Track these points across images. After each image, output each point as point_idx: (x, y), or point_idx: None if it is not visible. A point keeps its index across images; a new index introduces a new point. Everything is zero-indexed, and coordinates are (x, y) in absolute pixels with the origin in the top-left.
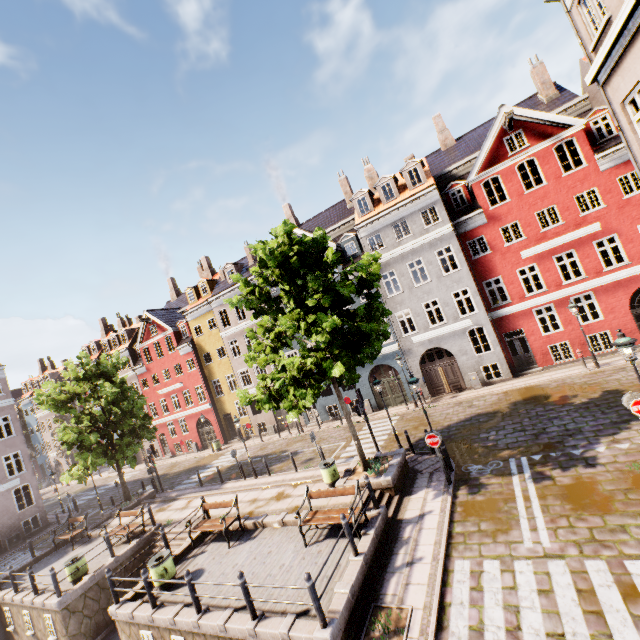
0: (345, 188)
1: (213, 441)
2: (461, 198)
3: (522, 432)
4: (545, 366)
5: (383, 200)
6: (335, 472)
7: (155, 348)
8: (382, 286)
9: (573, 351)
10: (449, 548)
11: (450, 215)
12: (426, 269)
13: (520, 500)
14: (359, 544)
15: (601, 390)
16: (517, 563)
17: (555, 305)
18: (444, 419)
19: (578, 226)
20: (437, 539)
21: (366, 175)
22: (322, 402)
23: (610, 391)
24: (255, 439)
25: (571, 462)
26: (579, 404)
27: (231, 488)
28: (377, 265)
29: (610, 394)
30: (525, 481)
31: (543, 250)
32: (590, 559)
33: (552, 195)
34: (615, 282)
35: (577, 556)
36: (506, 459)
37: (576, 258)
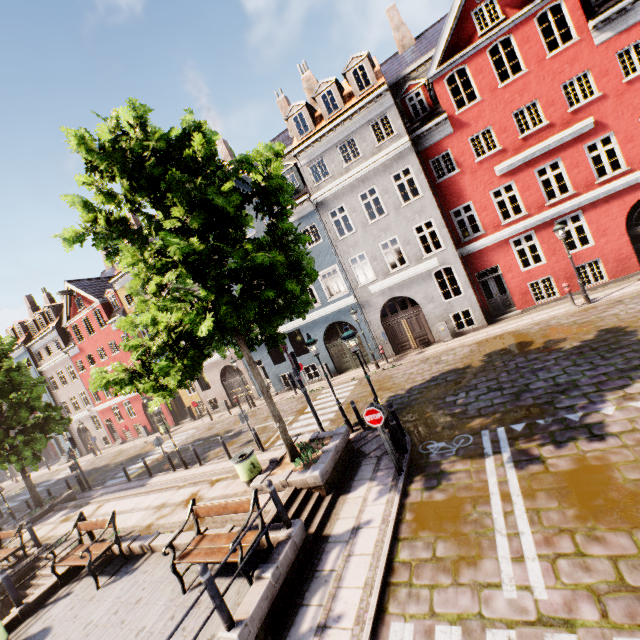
0: (285, 111)
1: (160, 424)
2: (421, 104)
3: (499, 391)
4: (525, 308)
5: (325, 114)
6: (253, 466)
7: (85, 325)
8: (331, 226)
9: (557, 287)
10: (385, 594)
11: (408, 128)
12: (381, 200)
13: (496, 500)
14: (245, 599)
15: (596, 329)
16: (491, 636)
17: (537, 232)
18: (406, 380)
19: (565, 126)
20: (369, 577)
21: (305, 86)
22: (275, 371)
23: (608, 330)
24: (206, 417)
25: (568, 433)
26: (570, 349)
27: (146, 487)
28: (278, 162)
29: (609, 333)
30: (503, 466)
31: (522, 162)
32: (624, 635)
33: (533, 86)
34: (609, 196)
35: (598, 626)
36: (477, 432)
37: (562, 169)
